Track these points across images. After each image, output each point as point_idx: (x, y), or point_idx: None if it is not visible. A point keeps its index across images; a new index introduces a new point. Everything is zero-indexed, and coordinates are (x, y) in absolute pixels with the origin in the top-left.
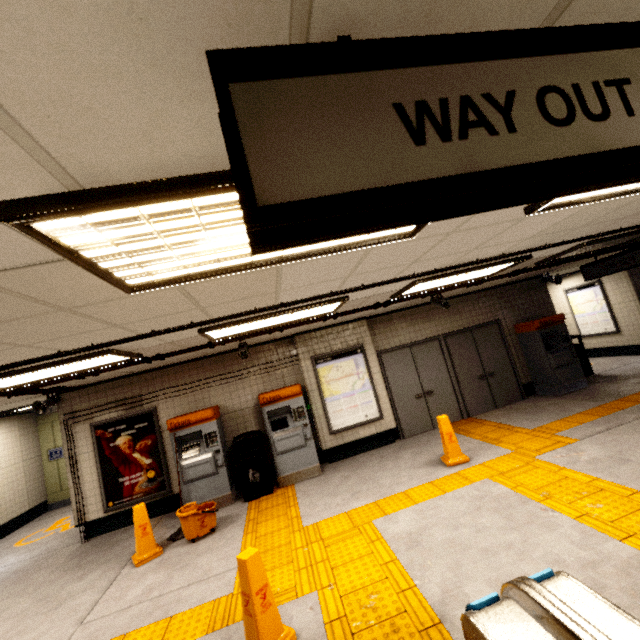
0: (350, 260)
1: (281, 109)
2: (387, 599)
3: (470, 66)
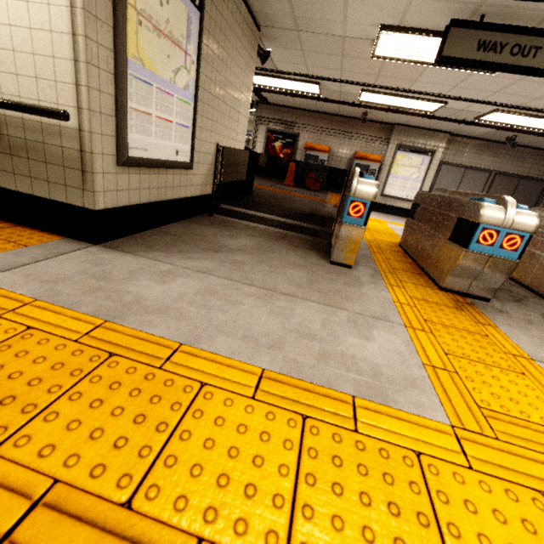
0: (460, 76)
1: (457, 36)
2: (381, 229)
3: (503, 34)
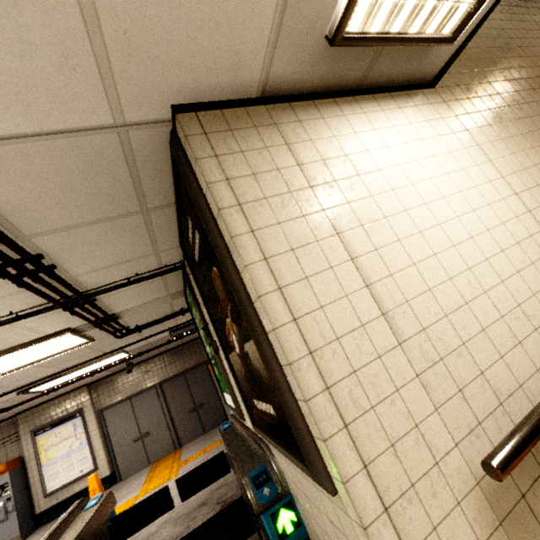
0: None
1: None
2: None
3: None
